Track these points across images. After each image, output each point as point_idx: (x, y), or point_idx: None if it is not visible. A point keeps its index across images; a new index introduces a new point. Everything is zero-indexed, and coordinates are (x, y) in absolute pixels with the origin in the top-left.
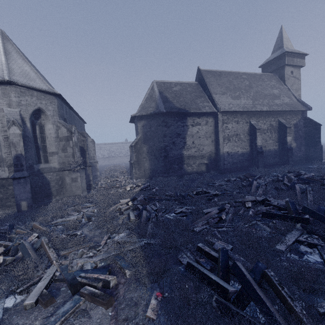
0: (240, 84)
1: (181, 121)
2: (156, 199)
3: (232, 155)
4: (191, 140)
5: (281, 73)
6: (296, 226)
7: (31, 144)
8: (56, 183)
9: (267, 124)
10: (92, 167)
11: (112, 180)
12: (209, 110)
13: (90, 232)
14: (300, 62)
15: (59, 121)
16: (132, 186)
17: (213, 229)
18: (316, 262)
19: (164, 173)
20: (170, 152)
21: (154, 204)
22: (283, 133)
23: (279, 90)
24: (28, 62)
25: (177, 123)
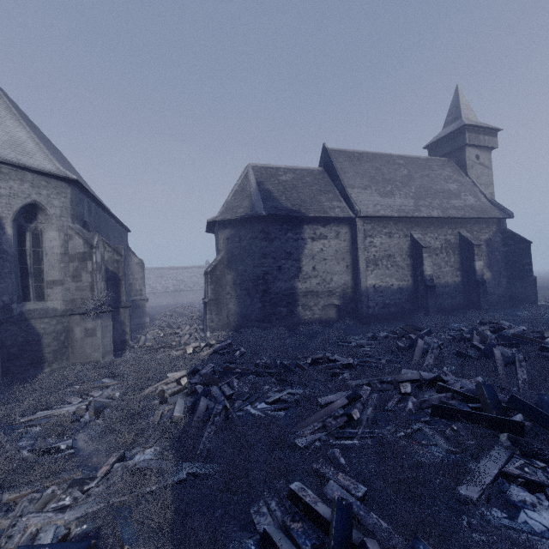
0: (393, 172)
1: (293, 231)
2: (235, 372)
3: (382, 291)
4: (311, 265)
5: (459, 158)
6: (499, 439)
7: (11, 265)
8: (55, 338)
9: (441, 240)
10: (136, 308)
11: (168, 332)
12: (341, 214)
13: (90, 443)
14: (490, 141)
15: (71, 226)
16: (199, 345)
17: (334, 441)
18: (547, 531)
19: (262, 322)
20: (273, 283)
21: (230, 384)
22: (468, 255)
23: (458, 184)
24: (25, 126)
25: (287, 235)
